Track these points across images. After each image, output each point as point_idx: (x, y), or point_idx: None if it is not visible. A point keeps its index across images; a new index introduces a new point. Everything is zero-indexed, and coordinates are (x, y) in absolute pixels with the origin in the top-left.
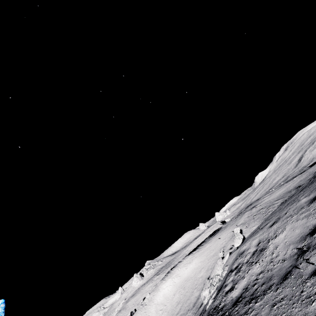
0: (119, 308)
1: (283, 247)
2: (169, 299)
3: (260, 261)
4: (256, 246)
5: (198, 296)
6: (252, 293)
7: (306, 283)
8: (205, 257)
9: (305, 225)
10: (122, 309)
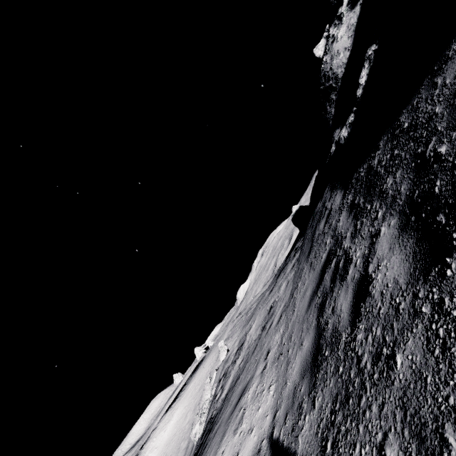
0: None
1: (255, 332)
2: None
3: (241, 353)
4: (238, 345)
5: (187, 445)
6: (237, 378)
7: (264, 340)
8: (189, 399)
9: (266, 309)
10: None
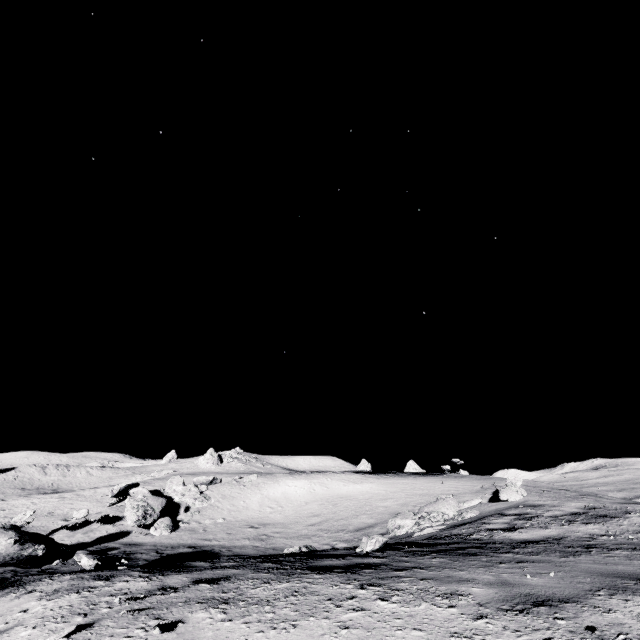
0: (159, 475)
1: None
2: (293, 504)
3: (602, 525)
4: (585, 509)
5: (371, 524)
6: (586, 544)
7: None
8: (398, 489)
9: None
10: (165, 478)
